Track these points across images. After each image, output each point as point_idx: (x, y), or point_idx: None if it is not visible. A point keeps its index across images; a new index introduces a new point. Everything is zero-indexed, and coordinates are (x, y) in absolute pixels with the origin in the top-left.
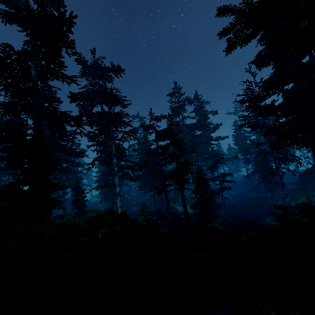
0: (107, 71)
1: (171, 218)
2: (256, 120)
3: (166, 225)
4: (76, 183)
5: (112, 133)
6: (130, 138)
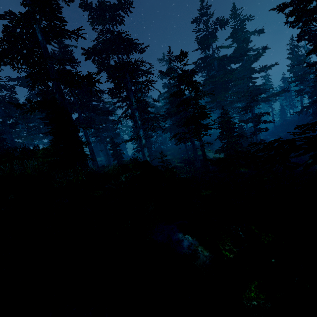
0: (114, 10)
1: (199, 164)
2: (314, 31)
3: (193, 171)
4: (111, 139)
5: (130, 86)
6: (148, 88)
